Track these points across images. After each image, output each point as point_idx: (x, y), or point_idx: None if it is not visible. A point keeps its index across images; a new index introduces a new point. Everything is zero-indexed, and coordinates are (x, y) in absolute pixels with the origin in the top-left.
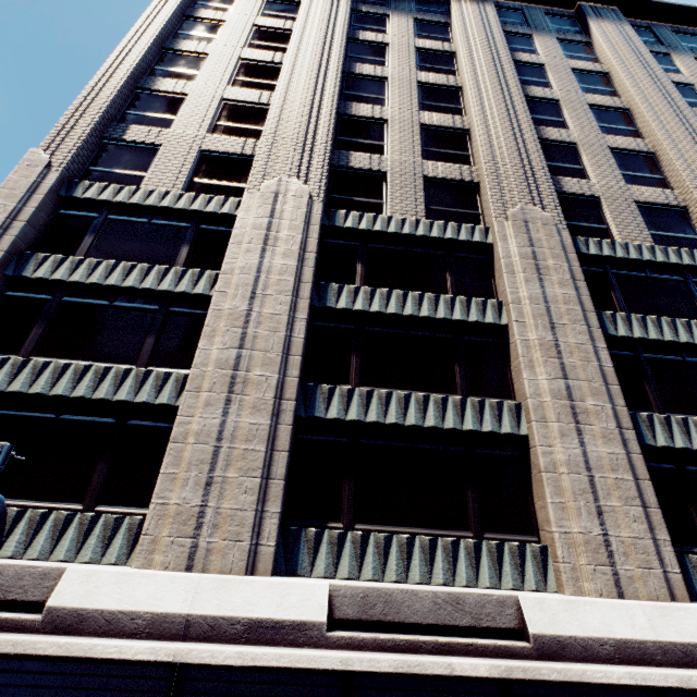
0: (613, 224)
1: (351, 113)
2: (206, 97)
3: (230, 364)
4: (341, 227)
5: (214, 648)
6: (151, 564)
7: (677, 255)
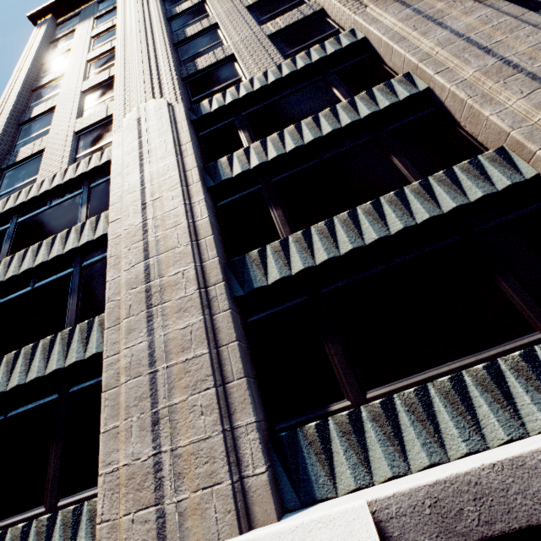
0: None
1: (184, 38)
2: (69, 99)
3: (140, 279)
4: (209, 113)
5: None
6: None
7: None
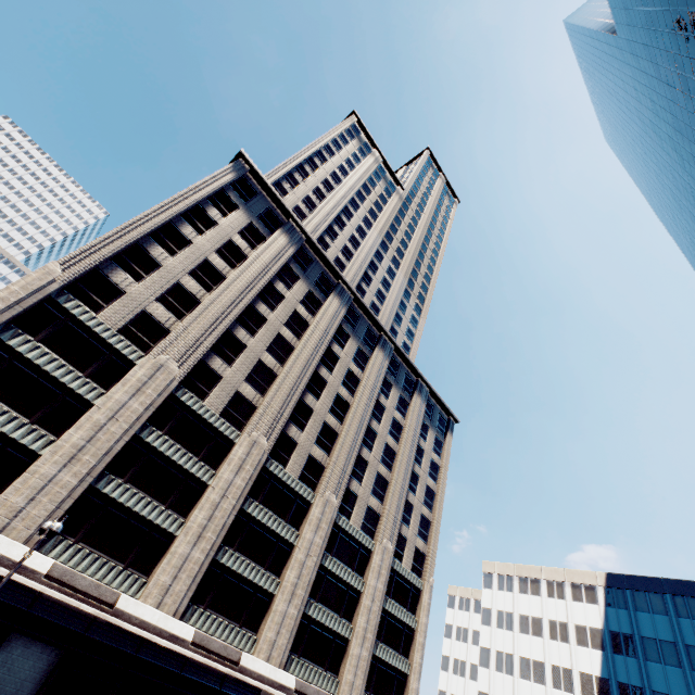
0: (292, 460)
1: (234, 332)
2: (171, 274)
3: (78, 447)
4: (179, 398)
5: None
6: None
7: (301, 488)
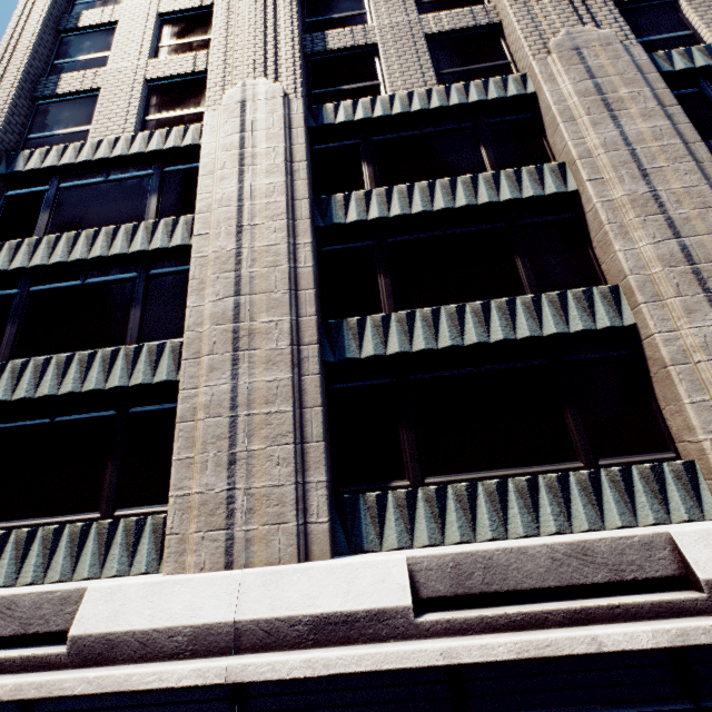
0: (702, 24)
1: None
2: (139, 18)
3: (228, 316)
4: (332, 124)
5: (273, 659)
6: (185, 567)
7: None
